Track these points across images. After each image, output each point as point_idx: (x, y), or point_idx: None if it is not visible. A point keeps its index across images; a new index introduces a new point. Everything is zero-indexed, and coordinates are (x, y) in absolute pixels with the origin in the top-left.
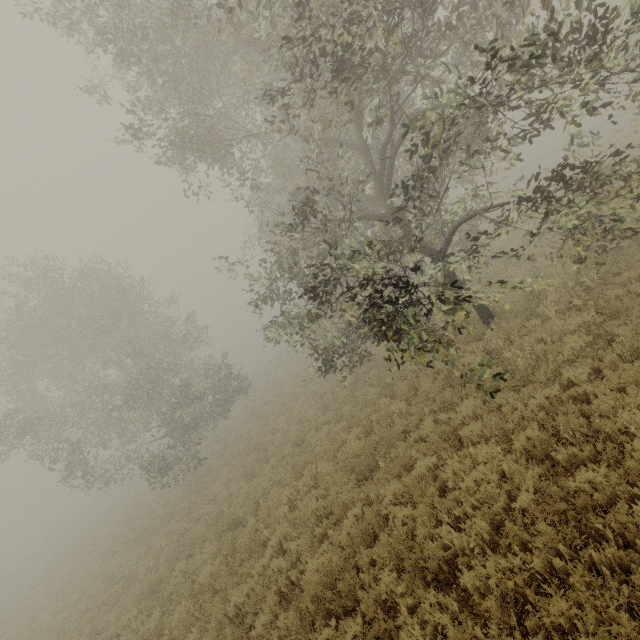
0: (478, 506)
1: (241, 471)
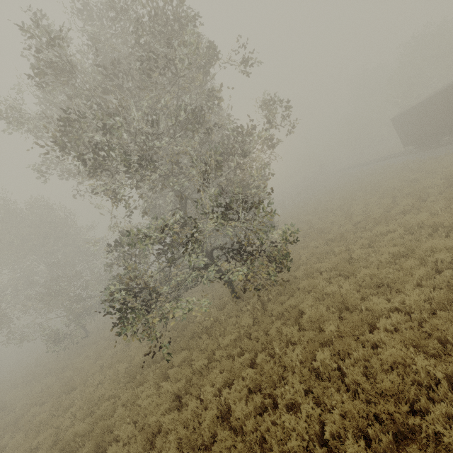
0: (144, 417)
1: (95, 353)
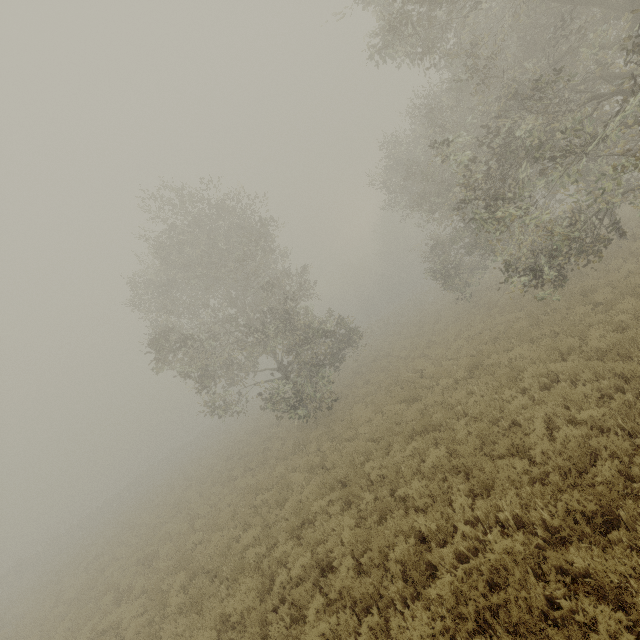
0: None
1: (396, 397)
